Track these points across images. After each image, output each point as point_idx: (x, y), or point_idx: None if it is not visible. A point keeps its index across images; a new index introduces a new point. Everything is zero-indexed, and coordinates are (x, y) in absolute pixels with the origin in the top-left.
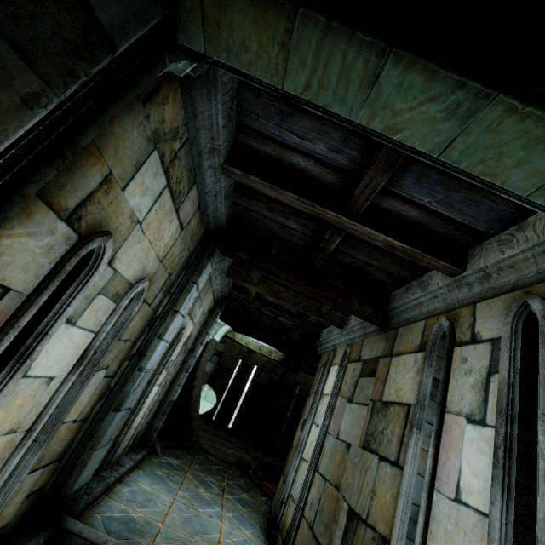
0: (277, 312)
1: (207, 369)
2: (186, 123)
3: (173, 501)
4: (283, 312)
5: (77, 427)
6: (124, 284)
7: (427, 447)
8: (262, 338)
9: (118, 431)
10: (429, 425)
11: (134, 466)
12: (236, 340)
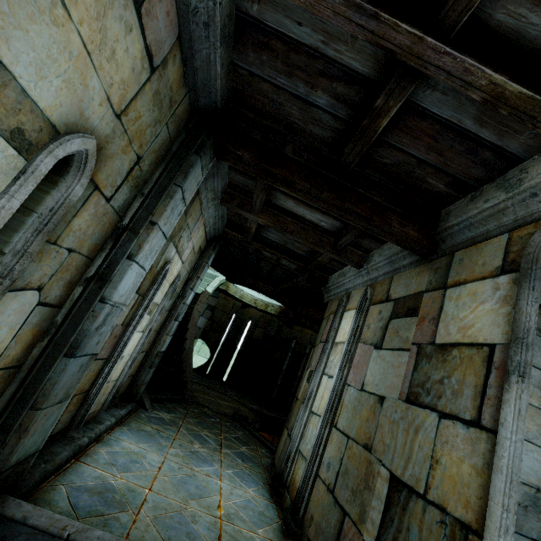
0: (279, 254)
1: (199, 323)
2: None
3: (163, 460)
4: (287, 254)
5: (2, 379)
6: (38, 122)
7: (537, 402)
8: (259, 288)
9: (88, 384)
10: (538, 371)
11: (116, 422)
12: (230, 292)
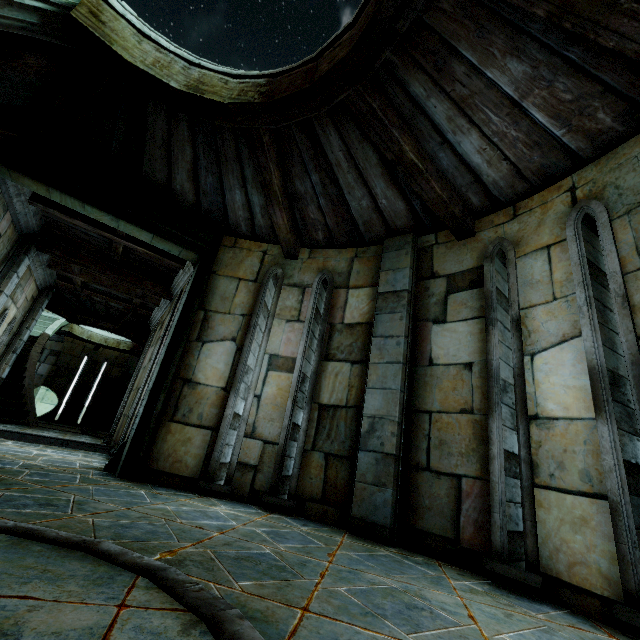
0: (109, 298)
1: (41, 371)
2: (0, 186)
3: None
4: (115, 298)
5: None
6: None
7: None
8: (102, 326)
9: None
10: None
11: None
12: (75, 334)
